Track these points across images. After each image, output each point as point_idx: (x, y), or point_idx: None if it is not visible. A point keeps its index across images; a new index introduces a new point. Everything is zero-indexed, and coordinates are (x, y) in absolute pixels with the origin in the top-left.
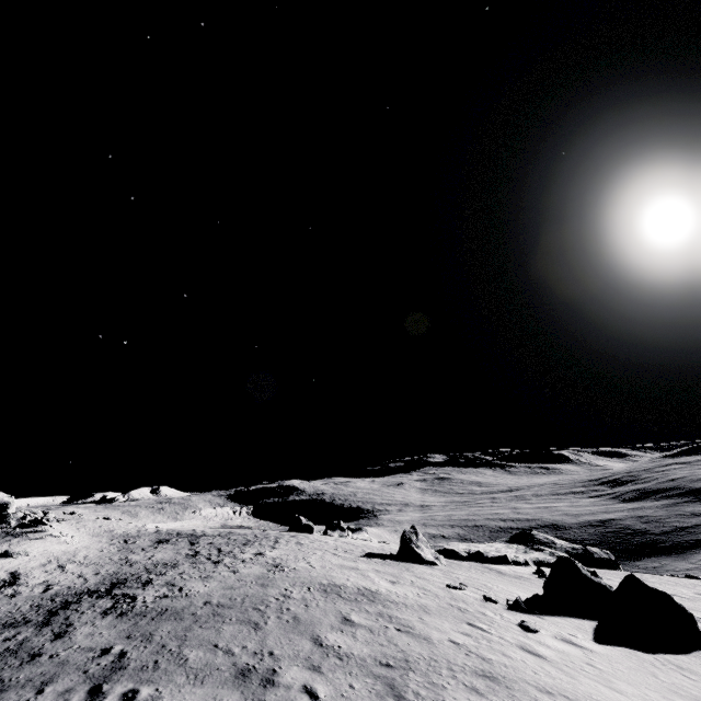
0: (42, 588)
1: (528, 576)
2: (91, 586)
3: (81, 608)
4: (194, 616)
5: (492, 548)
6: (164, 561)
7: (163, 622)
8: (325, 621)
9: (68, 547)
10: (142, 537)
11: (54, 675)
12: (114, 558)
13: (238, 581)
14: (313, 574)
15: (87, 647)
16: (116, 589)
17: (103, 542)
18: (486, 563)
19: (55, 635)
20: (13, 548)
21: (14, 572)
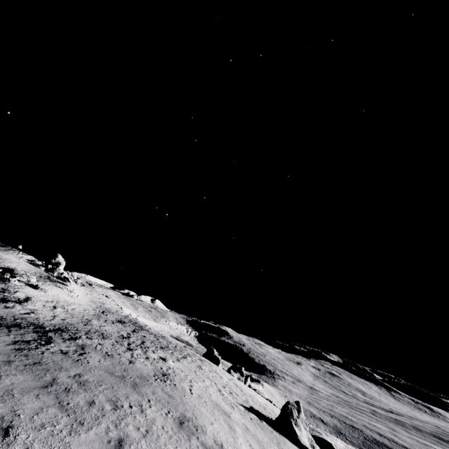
0: (26, 311)
1: None
2: (47, 323)
3: (14, 332)
4: (52, 380)
5: None
6: (105, 332)
7: (26, 372)
8: None
9: (71, 299)
10: (114, 314)
11: None
12: (85, 316)
13: (124, 370)
14: (185, 399)
15: None
16: (52, 332)
17: (91, 306)
18: None
19: None
20: (43, 286)
21: (29, 297)
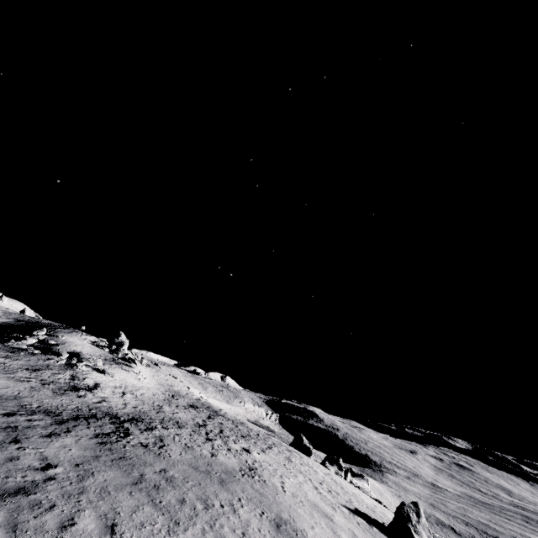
0: (98, 400)
1: None
2: (120, 413)
3: (93, 423)
4: (140, 477)
5: None
6: (179, 419)
7: (114, 468)
8: None
9: (138, 383)
10: (185, 398)
11: None
12: (156, 402)
13: (207, 464)
14: (278, 498)
15: (44, 455)
16: (128, 423)
17: (160, 390)
18: None
19: (49, 433)
20: (110, 369)
21: (98, 383)
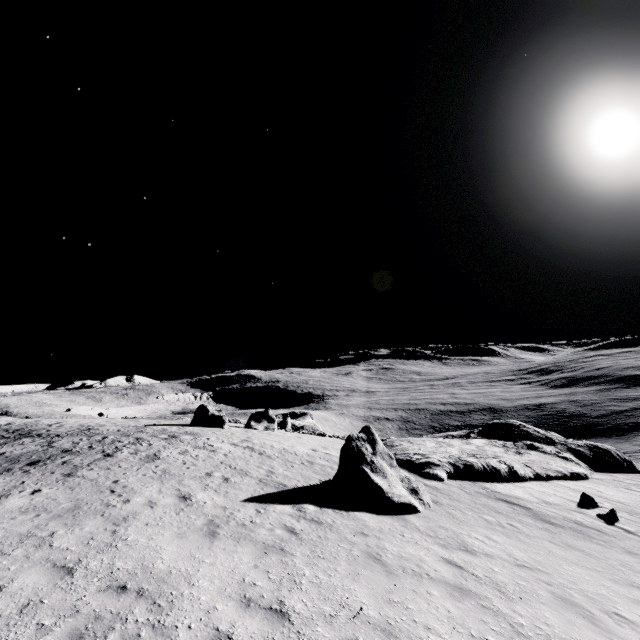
0: None
1: (588, 520)
2: None
3: None
4: None
5: (471, 446)
6: None
7: None
8: None
9: None
10: None
11: None
12: None
13: None
14: None
15: None
16: None
17: None
18: (483, 480)
19: None
20: None
21: None
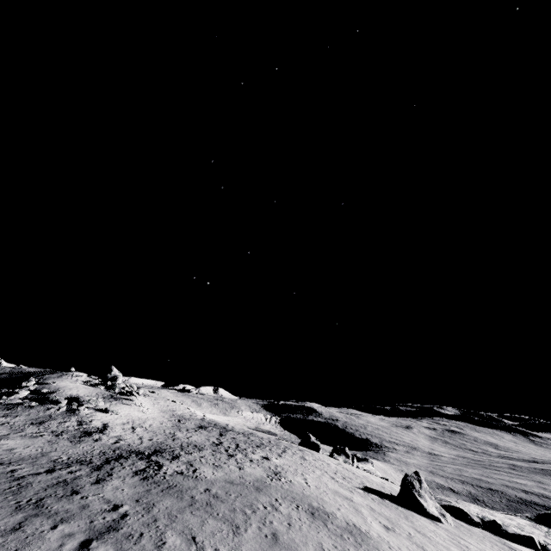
0: (114, 440)
1: None
2: (141, 448)
3: (125, 463)
4: (192, 499)
5: (512, 521)
6: (196, 443)
7: (167, 496)
8: (303, 550)
9: (143, 415)
10: (191, 420)
11: (72, 515)
12: (167, 431)
13: (239, 477)
14: (306, 492)
15: (107, 499)
16: (154, 456)
17: (165, 417)
18: (505, 538)
19: (96, 480)
20: (112, 407)
21: (106, 424)
